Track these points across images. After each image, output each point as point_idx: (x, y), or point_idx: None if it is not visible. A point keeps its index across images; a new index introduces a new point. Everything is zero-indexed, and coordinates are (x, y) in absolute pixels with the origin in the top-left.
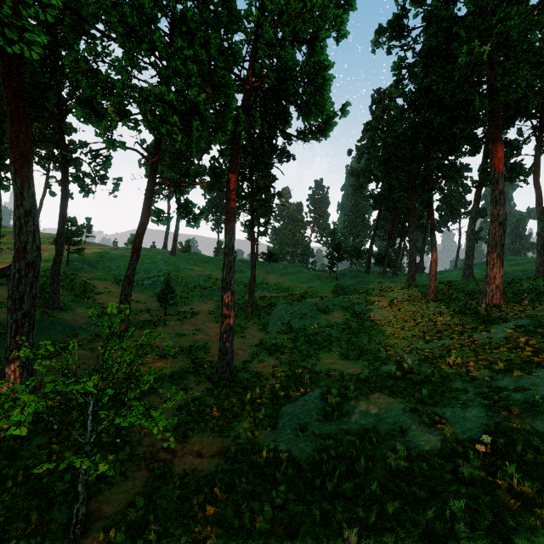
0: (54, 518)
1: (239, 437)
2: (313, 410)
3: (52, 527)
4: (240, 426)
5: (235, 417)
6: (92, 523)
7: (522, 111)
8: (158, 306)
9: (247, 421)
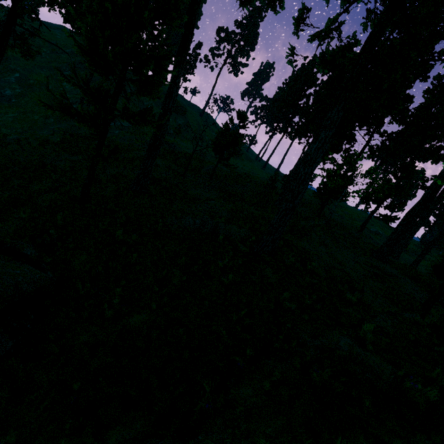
0: None
1: None
2: None
3: None
4: None
5: None
6: None
7: None
8: None
9: None
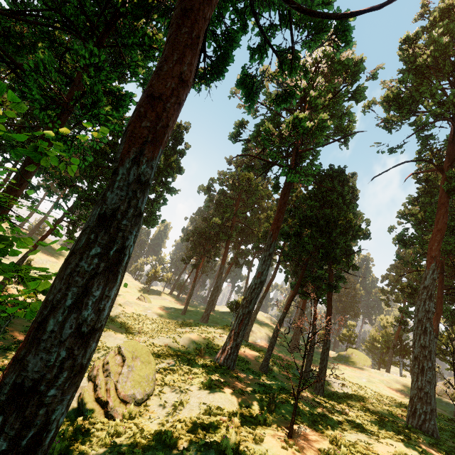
0: None
1: None
2: None
3: None
4: None
5: None
6: None
7: (251, 240)
8: None
9: None
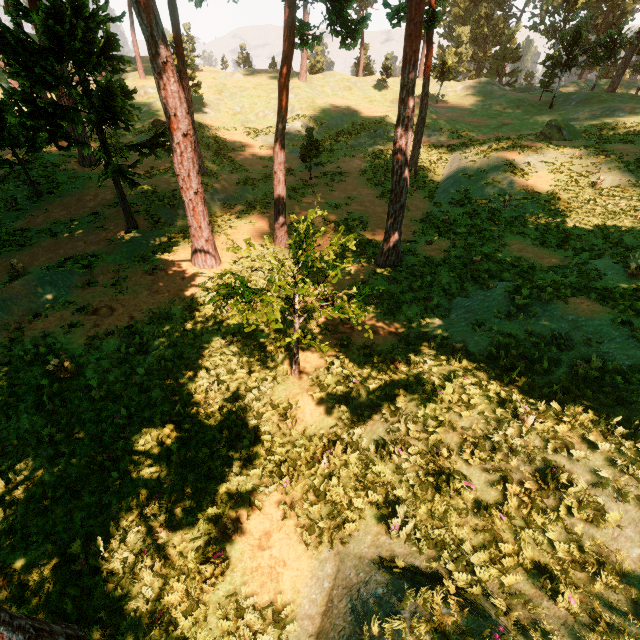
0: (277, 363)
1: (410, 322)
2: (494, 308)
3: (278, 368)
4: (410, 312)
5: (404, 303)
6: (303, 369)
7: None
8: (300, 165)
9: (417, 308)
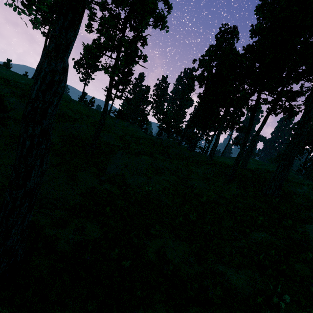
0: None
1: None
2: None
3: None
4: None
5: None
6: None
7: None
8: None
9: None
